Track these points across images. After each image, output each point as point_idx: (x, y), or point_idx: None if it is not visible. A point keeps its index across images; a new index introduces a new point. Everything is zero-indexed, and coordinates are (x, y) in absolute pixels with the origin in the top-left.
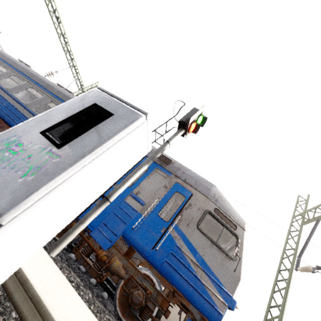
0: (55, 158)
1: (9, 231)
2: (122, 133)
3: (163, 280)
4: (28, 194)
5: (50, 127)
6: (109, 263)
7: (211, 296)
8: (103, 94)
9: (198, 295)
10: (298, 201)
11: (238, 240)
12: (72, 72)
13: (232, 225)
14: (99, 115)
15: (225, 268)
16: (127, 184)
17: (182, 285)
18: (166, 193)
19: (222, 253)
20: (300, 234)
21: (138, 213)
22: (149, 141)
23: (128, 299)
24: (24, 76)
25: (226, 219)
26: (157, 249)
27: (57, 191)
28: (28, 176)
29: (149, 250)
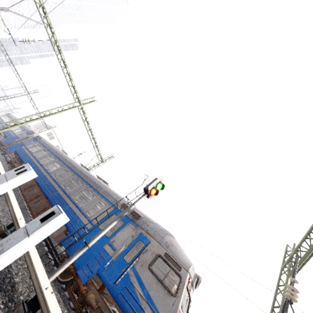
0: (40, 225)
1: (30, 239)
2: (55, 219)
3: (121, 311)
4: (34, 232)
5: (42, 218)
6: (86, 295)
7: None
8: (56, 207)
9: None
10: (287, 251)
11: (180, 280)
12: (95, 151)
13: (178, 267)
14: (52, 214)
15: (166, 302)
16: (101, 234)
17: None
18: (132, 241)
19: (165, 290)
20: (285, 288)
21: (110, 257)
22: (67, 218)
23: None
24: (61, 162)
25: (174, 262)
26: (117, 284)
27: (39, 232)
28: (35, 229)
29: (111, 284)
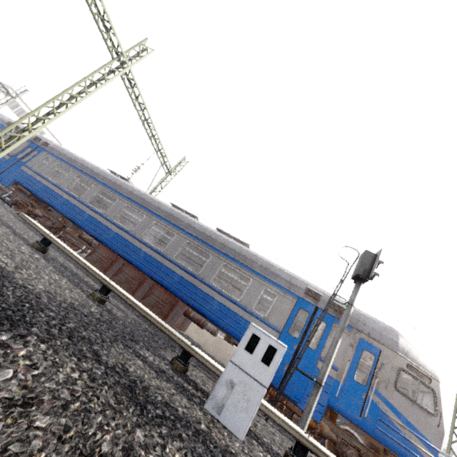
0: None
1: None
2: None
3: (372, 439)
4: None
5: None
6: (321, 430)
7: (422, 453)
8: None
9: (411, 454)
10: None
11: (435, 394)
12: (158, 158)
13: (427, 379)
14: None
15: (429, 425)
16: (330, 365)
17: (395, 447)
18: (354, 353)
19: (423, 411)
20: None
21: (335, 380)
22: None
23: (337, 454)
24: (138, 206)
25: (420, 374)
26: (365, 416)
27: None
28: None
29: (357, 418)
